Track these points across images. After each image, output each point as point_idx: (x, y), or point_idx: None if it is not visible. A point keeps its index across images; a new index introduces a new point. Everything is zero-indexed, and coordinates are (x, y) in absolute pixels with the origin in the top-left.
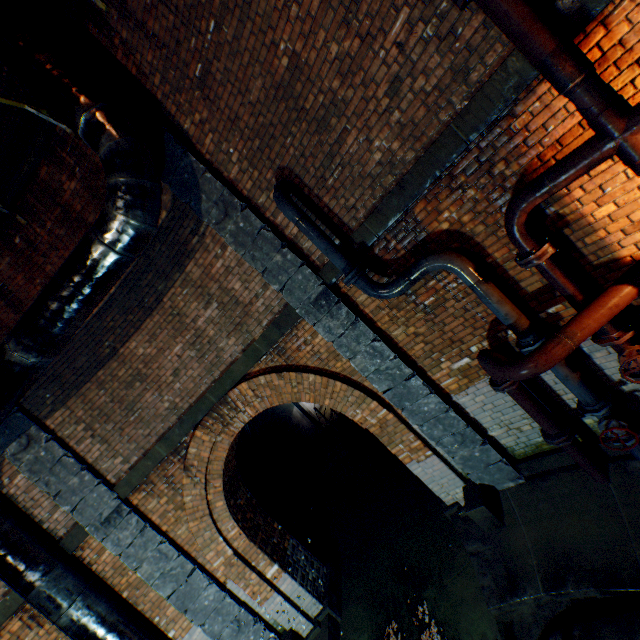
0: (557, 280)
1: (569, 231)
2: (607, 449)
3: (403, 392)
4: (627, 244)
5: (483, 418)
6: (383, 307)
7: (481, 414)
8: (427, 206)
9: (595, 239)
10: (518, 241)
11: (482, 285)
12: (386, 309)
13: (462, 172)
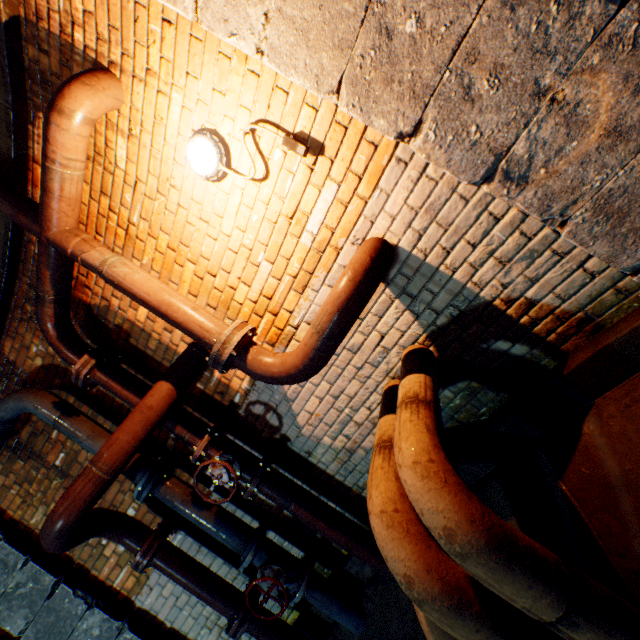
0: (120, 393)
1: (135, 340)
2: (321, 613)
3: (50, 621)
4: (179, 341)
5: (185, 622)
6: (12, 484)
7: (180, 616)
8: (15, 343)
9: (157, 343)
10: (65, 358)
11: (66, 420)
12: (16, 486)
13: (26, 301)
